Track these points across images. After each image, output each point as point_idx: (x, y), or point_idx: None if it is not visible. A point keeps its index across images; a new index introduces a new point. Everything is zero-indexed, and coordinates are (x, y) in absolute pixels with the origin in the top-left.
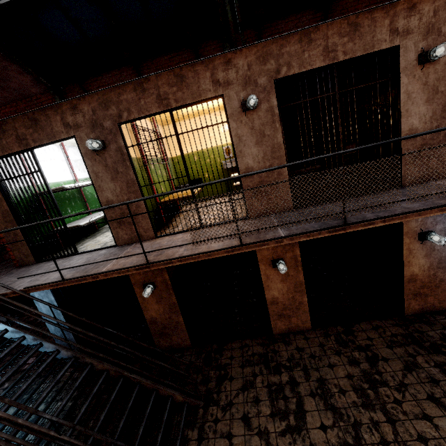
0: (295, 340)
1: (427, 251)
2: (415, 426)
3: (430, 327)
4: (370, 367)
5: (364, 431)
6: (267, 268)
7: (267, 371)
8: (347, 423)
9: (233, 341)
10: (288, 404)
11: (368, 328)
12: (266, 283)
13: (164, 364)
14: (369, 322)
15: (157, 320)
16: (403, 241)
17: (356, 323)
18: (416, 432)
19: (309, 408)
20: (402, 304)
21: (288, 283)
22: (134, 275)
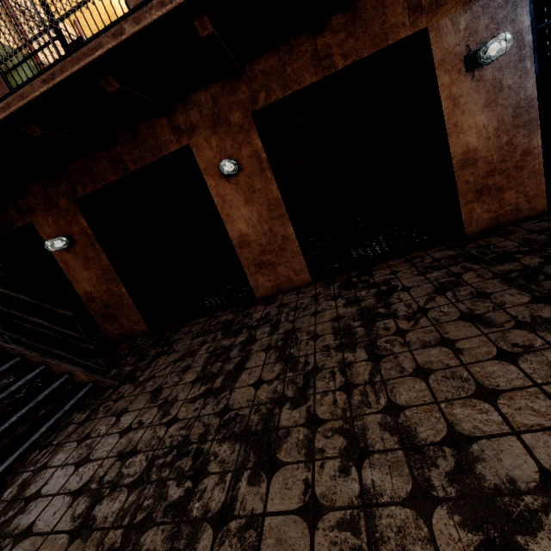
0: (282, 298)
1: (488, 95)
2: (417, 357)
3: (505, 237)
4: (376, 302)
5: (321, 377)
6: (218, 183)
7: (223, 336)
8: (299, 372)
9: (202, 317)
10: (226, 365)
11: (397, 263)
12: (224, 212)
13: (41, 321)
14: (403, 256)
15: (94, 295)
16: (438, 82)
17: (382, 262)
18: (414, 365)
19: (252, 365)
20: (458, 215)
21: (258, 206)
22: (43, 228)
